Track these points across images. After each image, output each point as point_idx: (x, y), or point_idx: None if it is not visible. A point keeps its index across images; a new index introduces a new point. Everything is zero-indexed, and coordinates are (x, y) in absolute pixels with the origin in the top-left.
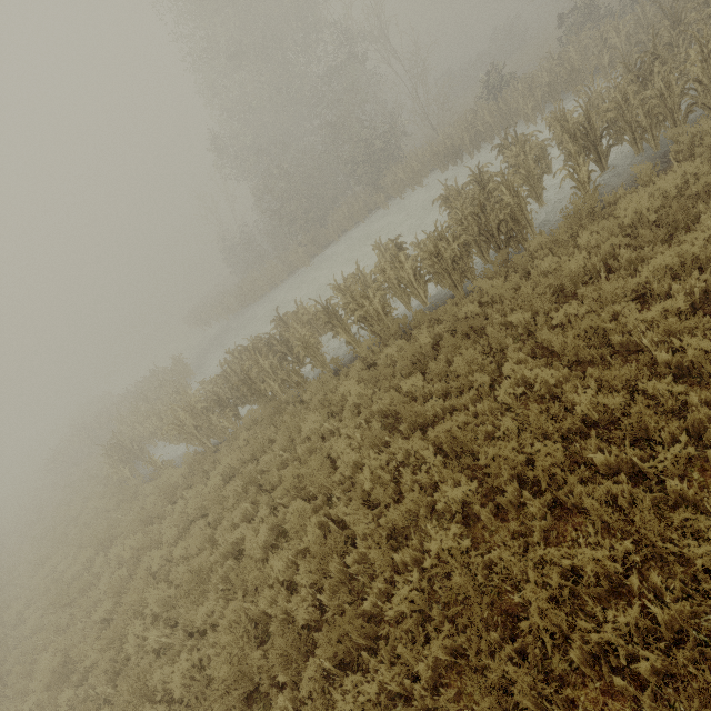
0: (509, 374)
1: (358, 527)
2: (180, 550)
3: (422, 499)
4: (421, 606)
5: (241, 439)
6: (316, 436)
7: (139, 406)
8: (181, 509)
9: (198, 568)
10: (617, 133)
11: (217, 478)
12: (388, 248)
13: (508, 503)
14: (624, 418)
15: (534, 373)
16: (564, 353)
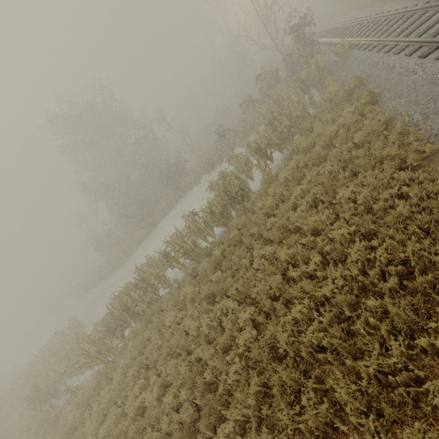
0: (256, 255)
1: (206, 354)
2: (102, 430)
3: (233, 326)
4: (245, 376)
5: (129, 346)
6: (174, 324)
7: (49, 358)
8: (96, 409)
9: (117, 436)
10: (271, 148)
11: (118, 375)
12: (189, 216)
13: (269, 310)
14: (297, 254)
15: (265, 251)
16: (275, 239)
